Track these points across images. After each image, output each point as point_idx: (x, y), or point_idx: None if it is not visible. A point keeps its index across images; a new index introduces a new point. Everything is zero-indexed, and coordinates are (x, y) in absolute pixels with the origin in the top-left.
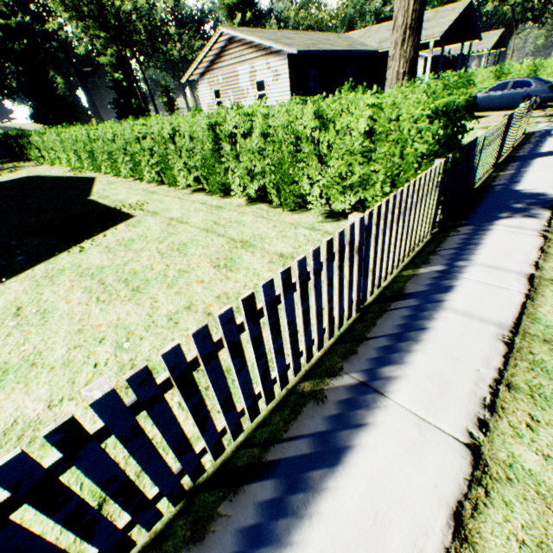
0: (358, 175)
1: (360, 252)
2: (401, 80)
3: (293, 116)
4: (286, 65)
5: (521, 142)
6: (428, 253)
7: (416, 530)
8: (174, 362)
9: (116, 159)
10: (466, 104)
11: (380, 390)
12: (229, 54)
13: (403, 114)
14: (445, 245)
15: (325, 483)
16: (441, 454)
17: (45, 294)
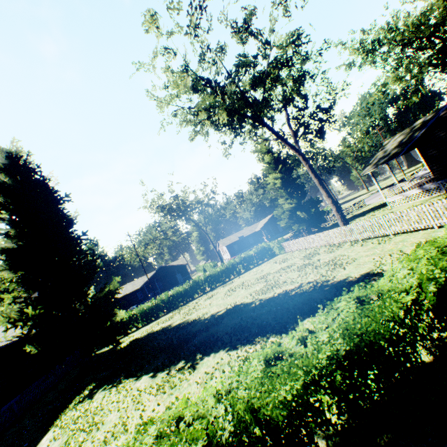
0: None
1: None
2: None
3: None
4: None
5: None
6: None
7: None
8: None
9: None
10: None
11: None
12: None
13: None
14: None
15: None
16: None
17: None
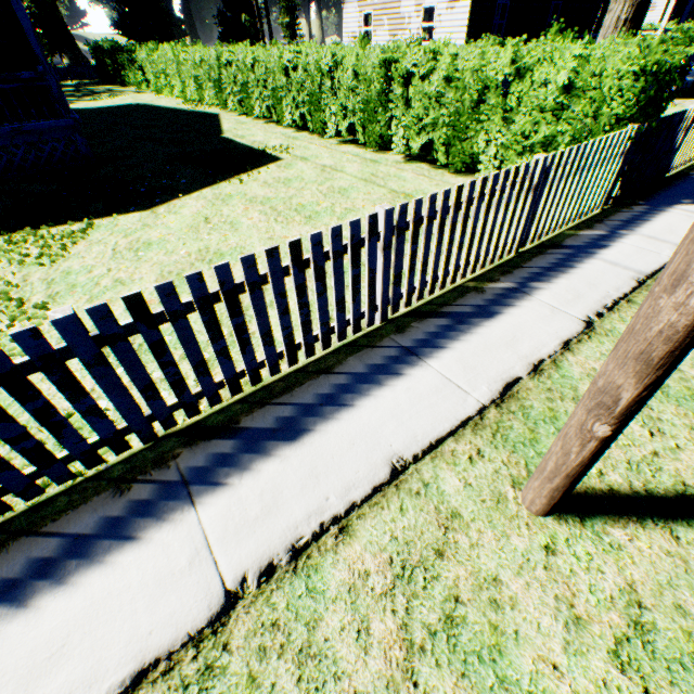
0: (542, 135)
1: (535, 192)
2: (619, 30)
3: (487, 59)
4: None
5: None
6: (593, 222)
7: (538, 345)
8: (416, 210)
9: (249, 93)
10: (679, 66)
11: (527, 293)
12: None
13: (609, 70)
14: (613, 218)
15: (481, 324)
16: (564, 322)
17: (224, 211)
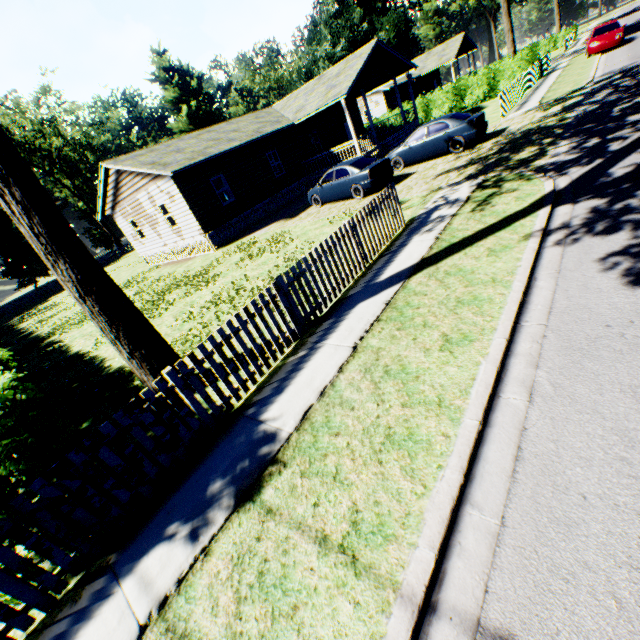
0: None
1: None
2: (86, 304)
3: None
4: (174, 185)
5: (382, 250)
6: None
7: None
8: None
9: None
10: None
11: None
12: (124, 185)
13: None
14: None
15: None
16: None
17: None
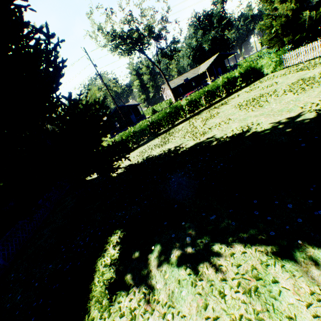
0: None
1: None
2: None
3: None
4: None
5: None
6: None
7: None
8: None
9: None
10: None
11: None
12: None
13: None
14: None
15: None
16: None
17: None
